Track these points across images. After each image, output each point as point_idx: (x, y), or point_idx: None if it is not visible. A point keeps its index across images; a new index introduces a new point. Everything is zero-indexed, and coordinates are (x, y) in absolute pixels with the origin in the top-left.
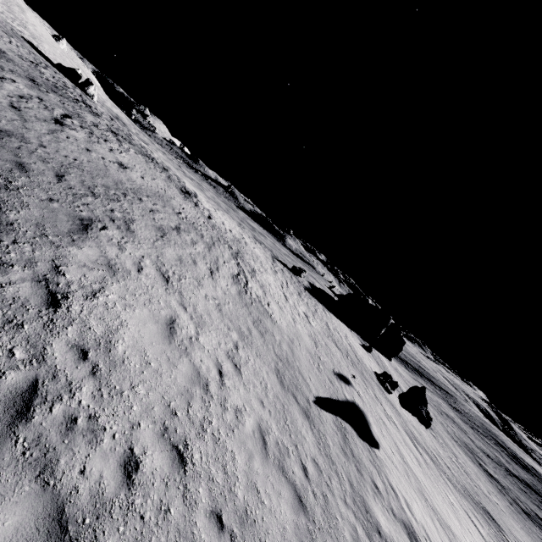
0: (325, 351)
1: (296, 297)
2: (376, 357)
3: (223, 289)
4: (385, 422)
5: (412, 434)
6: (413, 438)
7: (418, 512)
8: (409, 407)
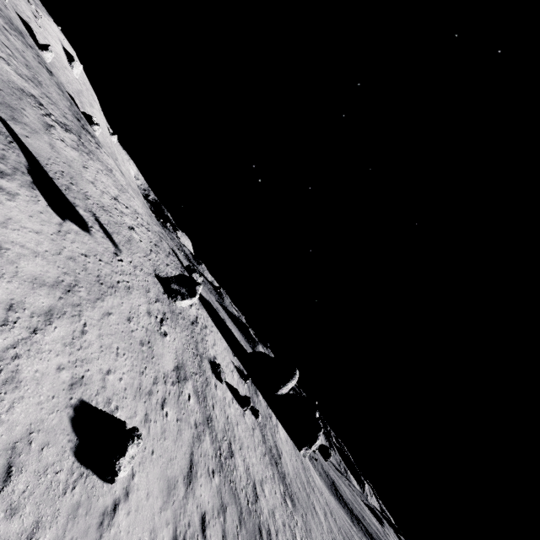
0: (115, 227)
1: (144, 232)
2: (260, 404)
3: (2, 65)
4: (135, 297)
5: (201, 392)
6: (196, 389)
7: (20, 217)
8: (162, 277)
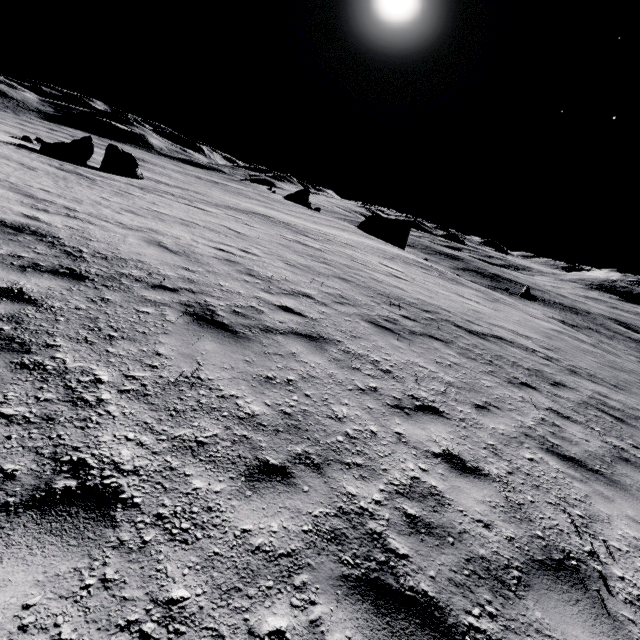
0: None
1: None
2: None
3: None
4: None
5: None
6: None
7: None
8: (532, 299)
